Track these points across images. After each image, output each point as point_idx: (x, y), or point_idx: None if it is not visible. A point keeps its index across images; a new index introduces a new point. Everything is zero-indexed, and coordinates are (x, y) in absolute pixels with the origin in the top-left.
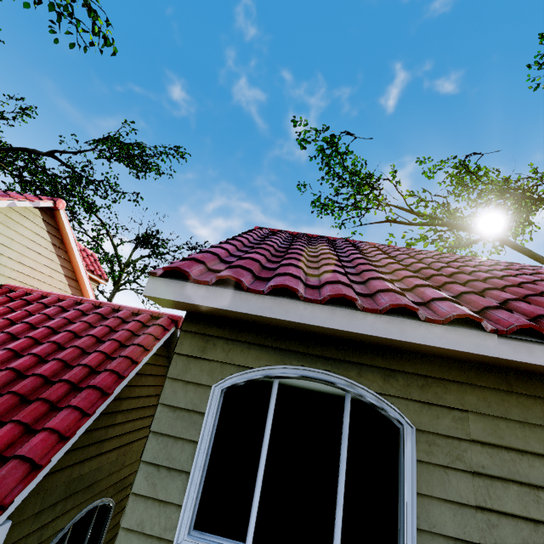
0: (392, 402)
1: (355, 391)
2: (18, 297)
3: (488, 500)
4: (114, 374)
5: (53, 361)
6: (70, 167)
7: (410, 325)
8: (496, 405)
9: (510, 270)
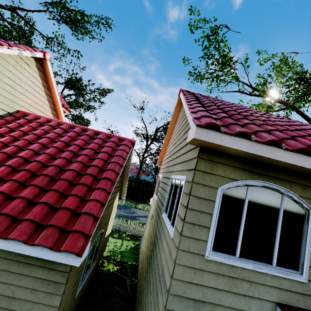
0: (304, 200)
1: (289, 194)
2: (32, 120)
3: None
4: (114, 172)
5: (77, 162)
6: (29, 23)
7: None
8: None
9: None
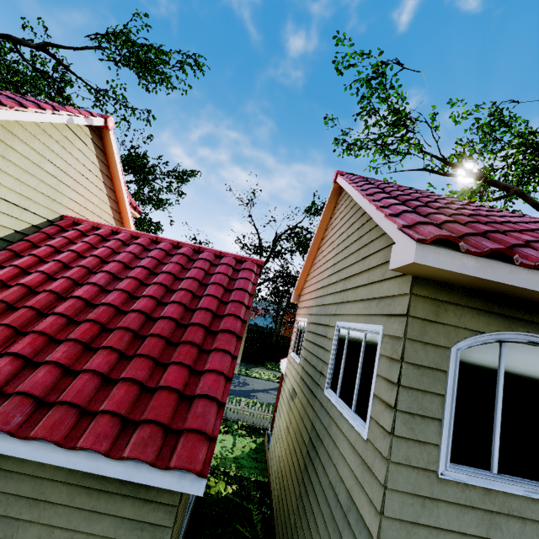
0: None
1: None
2: (87, 232)
3: None
4: (237, 319)
5: (173, 304)
6: (68, 69)
7: None
8: None
9: None
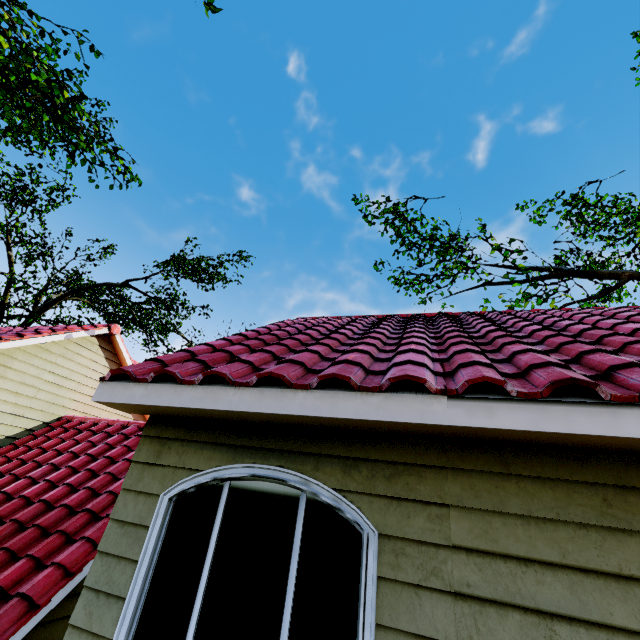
0: (352, 500)
1: (309, 489)
2: (72, 427)
3: (475, 635)
4: None
5: (83, 490)
6: (143, 293)
7: (343, 397)
8: (488, 495)
9: (593, 317)
